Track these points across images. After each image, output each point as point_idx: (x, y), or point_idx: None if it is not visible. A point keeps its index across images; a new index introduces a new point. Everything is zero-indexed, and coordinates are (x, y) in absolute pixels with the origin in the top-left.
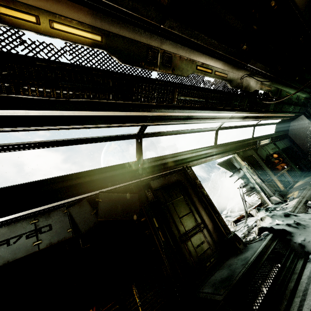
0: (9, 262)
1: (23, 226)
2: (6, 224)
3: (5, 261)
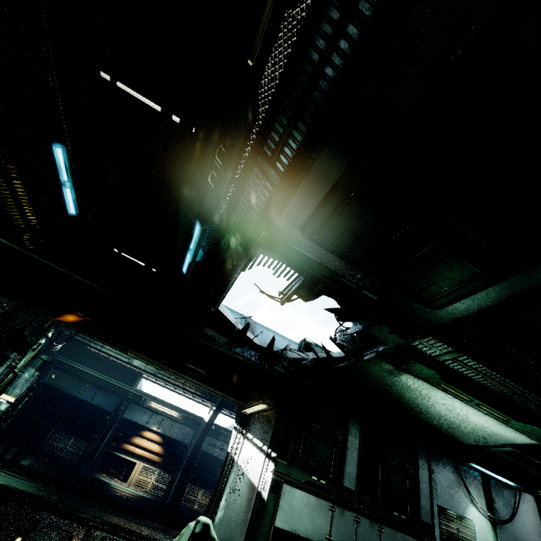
0: (212, 454)
1: (221, 444)
2: (218, 439)
3: (212, 452)
